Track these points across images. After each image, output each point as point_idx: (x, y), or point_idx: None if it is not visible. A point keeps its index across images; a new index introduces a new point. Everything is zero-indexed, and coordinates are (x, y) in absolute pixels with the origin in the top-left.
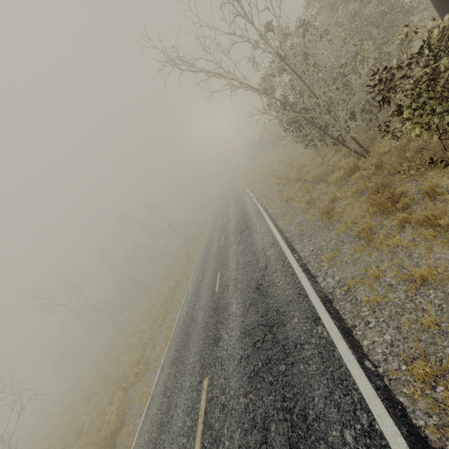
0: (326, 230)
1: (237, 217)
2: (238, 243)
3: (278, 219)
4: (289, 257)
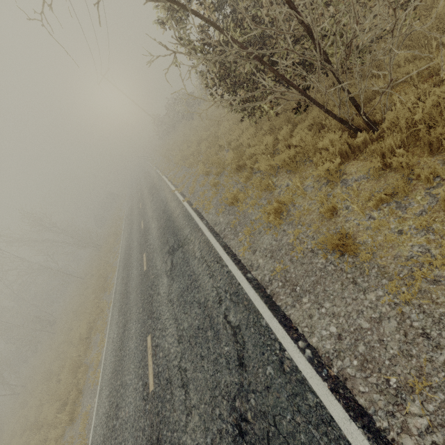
0: (350, 284)
1: (159, 223)
2: (169, 276)
3: (226, 235)
4: (289, 349)
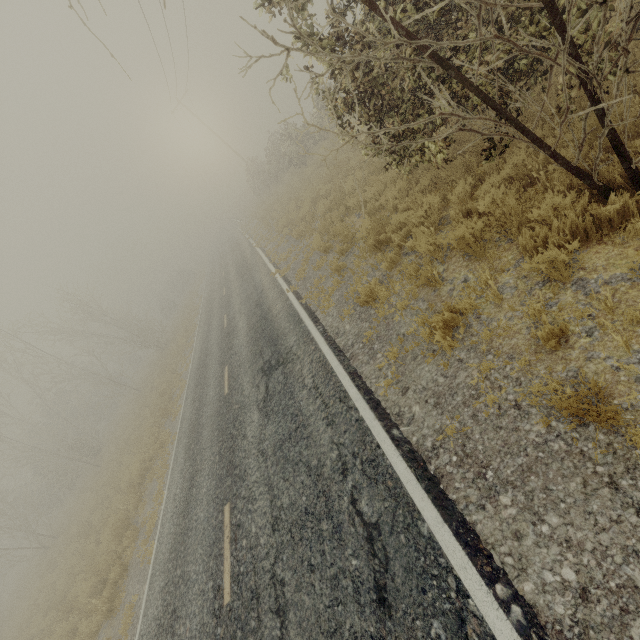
0: (604, 487)
1: (250, 321)
2: (262, 410)
3: (354, 354)
4: (476, 596)
